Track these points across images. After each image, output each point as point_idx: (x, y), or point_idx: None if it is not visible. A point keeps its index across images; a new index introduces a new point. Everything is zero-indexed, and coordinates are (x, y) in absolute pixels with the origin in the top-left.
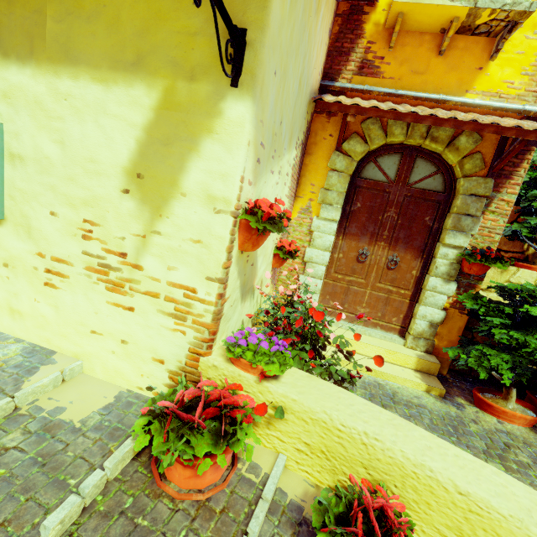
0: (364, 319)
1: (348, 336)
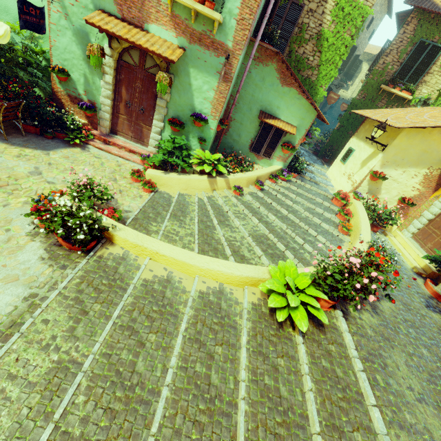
0: (427, 249)
1: (410, 245)
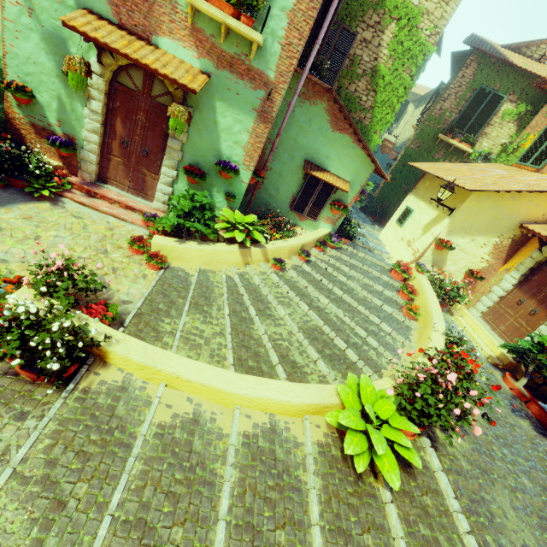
0: (500, 332)
1: (480, 327)
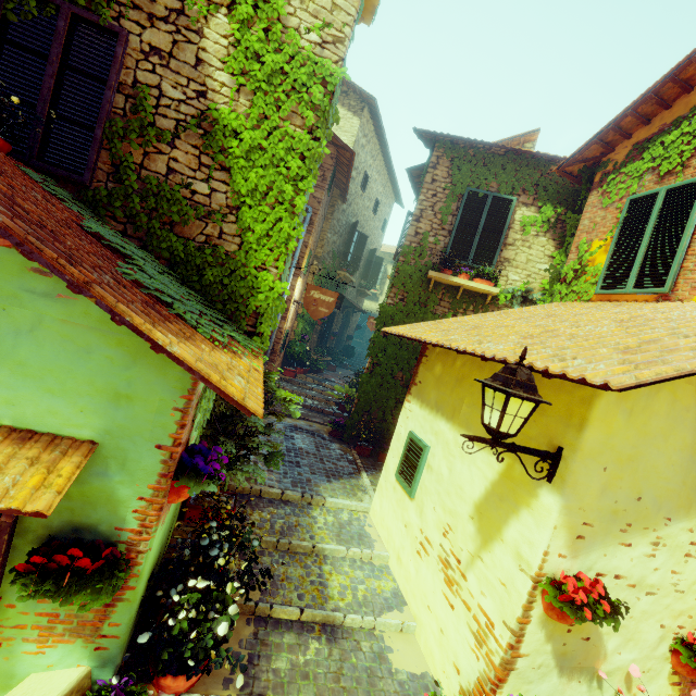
0: None
1: None
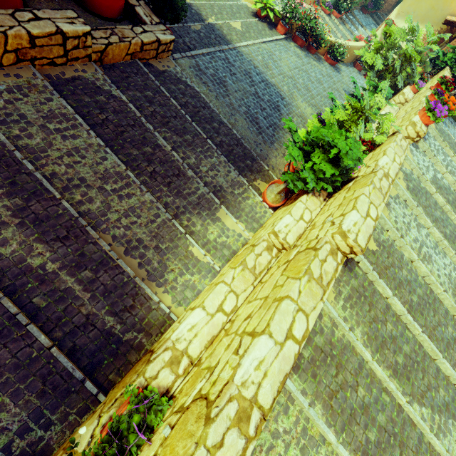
0: None
1: None
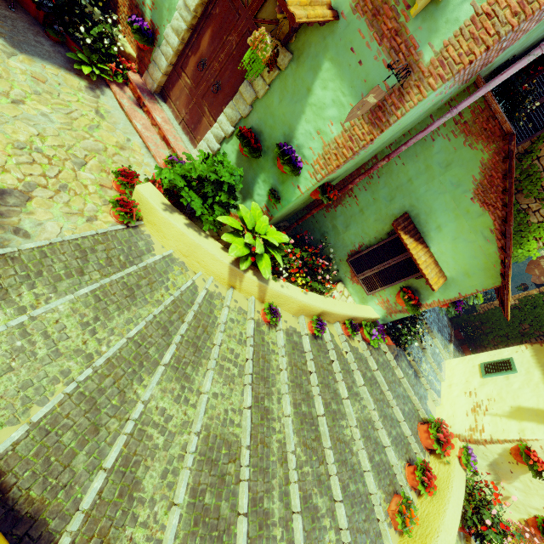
0: None
1: None
